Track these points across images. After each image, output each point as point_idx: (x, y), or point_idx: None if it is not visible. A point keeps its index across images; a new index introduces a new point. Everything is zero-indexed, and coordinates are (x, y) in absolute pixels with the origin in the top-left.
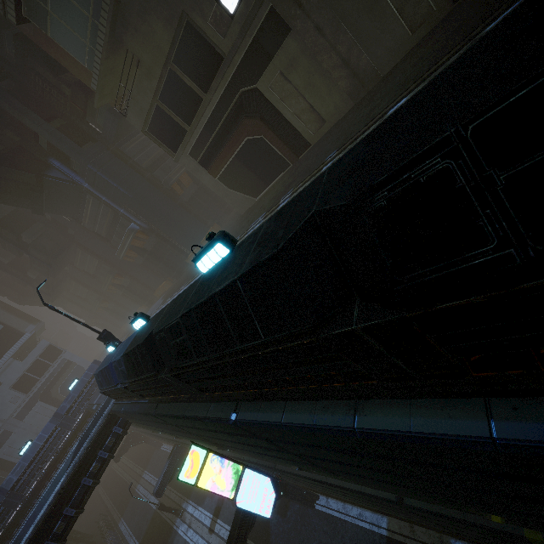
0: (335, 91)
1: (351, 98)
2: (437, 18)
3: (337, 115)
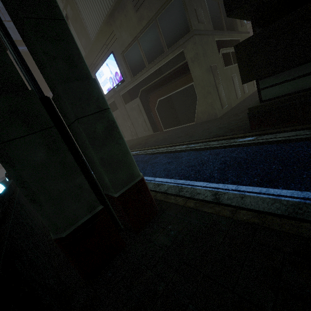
0: (128, 131)
1: (131, 136)
2: (150, 133)
3: (128, 138)
